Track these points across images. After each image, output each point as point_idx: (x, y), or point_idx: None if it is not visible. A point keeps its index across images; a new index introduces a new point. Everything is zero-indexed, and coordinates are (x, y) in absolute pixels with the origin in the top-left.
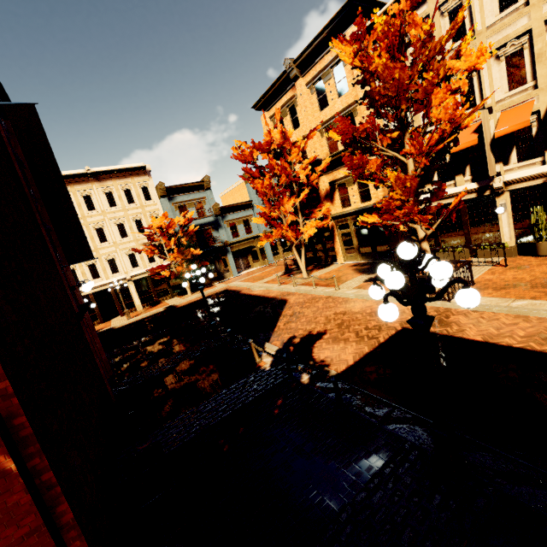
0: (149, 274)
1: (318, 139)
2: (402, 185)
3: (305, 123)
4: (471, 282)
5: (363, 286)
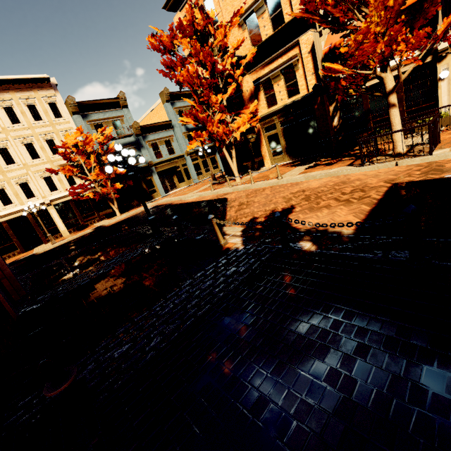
0: (71, 196)
1: (239, 34)
2: (383, 4)
3: (224, 16)
4: (439, 139)
5: (308, 171)
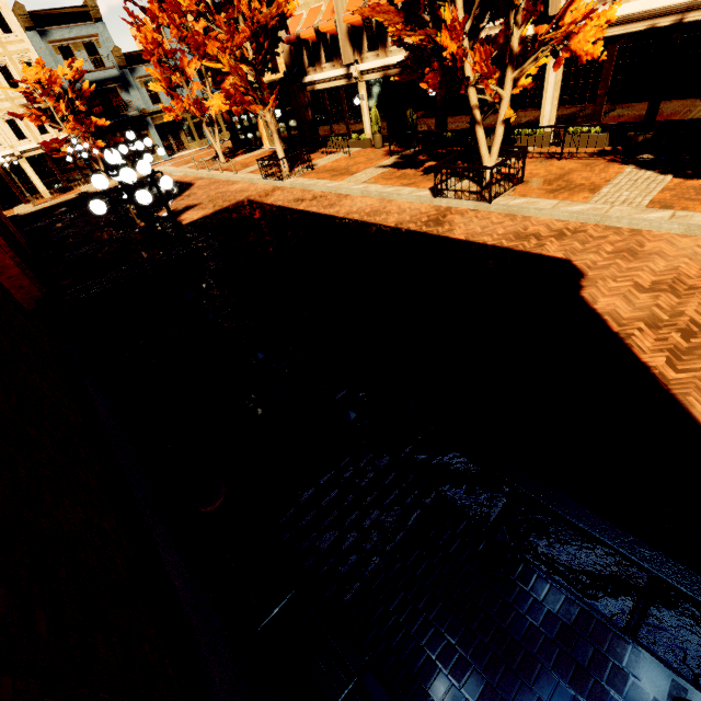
0: (45, 151)
1: None
2: (237, 73)
3: None
4: (310, 168)
5: (255, 171)
